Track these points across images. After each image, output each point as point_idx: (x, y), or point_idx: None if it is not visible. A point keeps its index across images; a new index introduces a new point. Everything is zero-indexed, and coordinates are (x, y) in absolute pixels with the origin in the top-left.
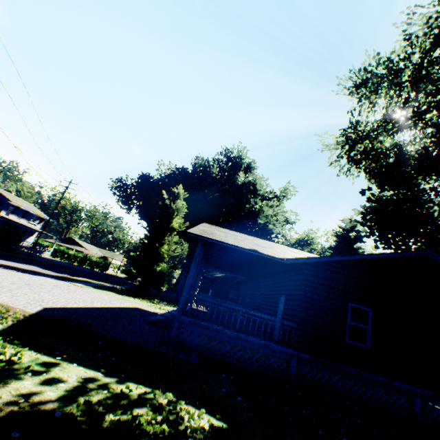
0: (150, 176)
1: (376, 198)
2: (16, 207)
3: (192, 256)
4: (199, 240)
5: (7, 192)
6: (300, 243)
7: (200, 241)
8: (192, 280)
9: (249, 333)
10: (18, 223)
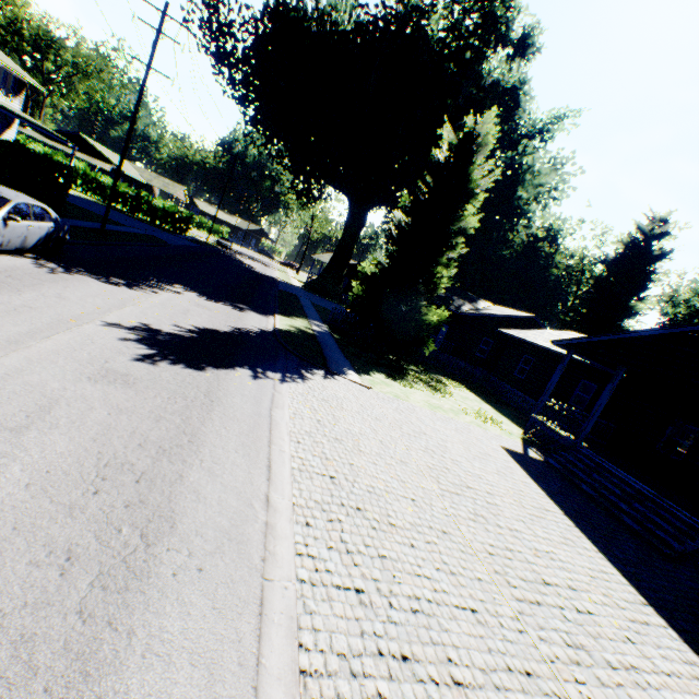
0: (304, 13)
1: None
2: None
3: (357, 232)
4: None
5: None
6: (547, 240)
7: None
8: None
9: None
10: None
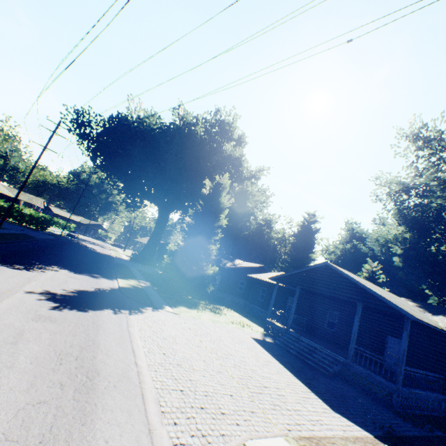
0: (132, 122)
1: (410, 241)
2: None
3: (164, 225)
4: (409, 319)
5: None
6: (266, 225)
7: (409, 320)
8: (355, 334)
9: (426, 389)
10: None
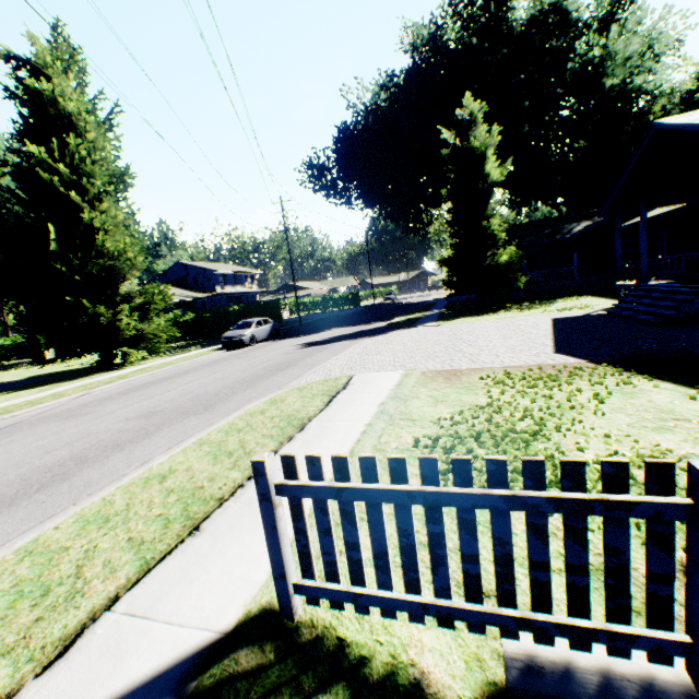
0: (354, 125)
1: None
2: (224, 276)
3: None
4: None
5: (201, 263)
6: None
7: None
8: None
9: None
10: (244, 293)
